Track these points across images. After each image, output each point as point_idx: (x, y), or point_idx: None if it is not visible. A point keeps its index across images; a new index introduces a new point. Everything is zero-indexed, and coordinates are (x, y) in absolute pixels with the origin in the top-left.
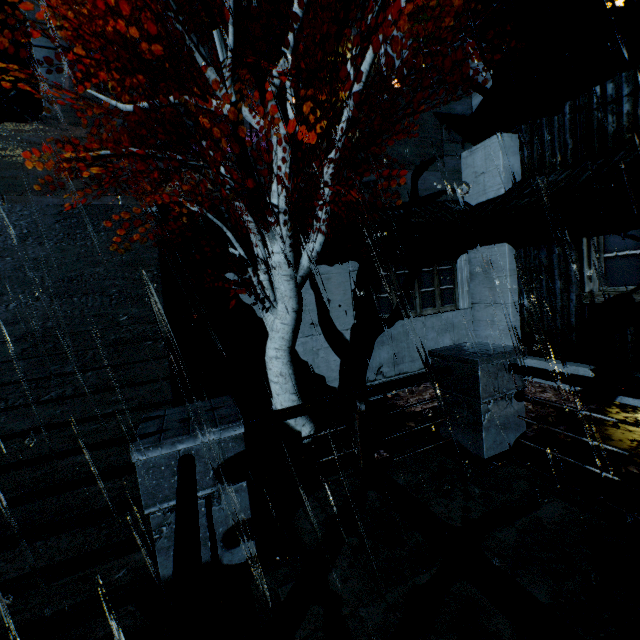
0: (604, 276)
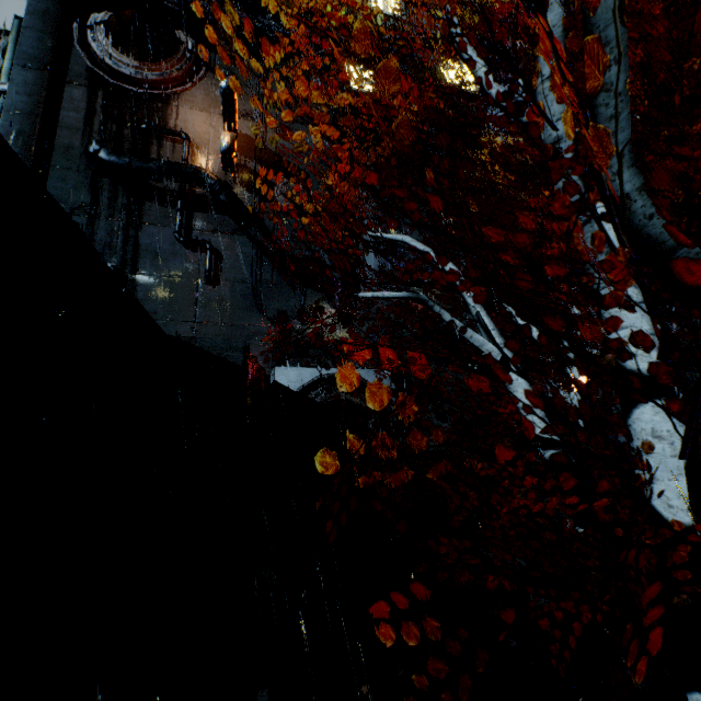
0: None
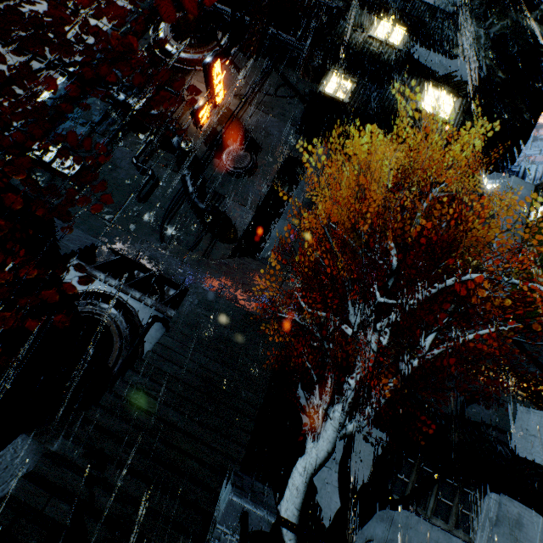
0: None
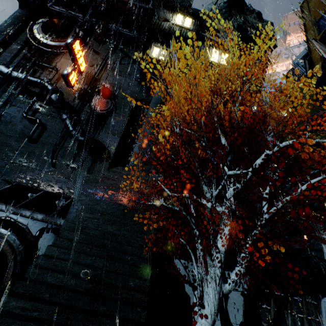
0: None
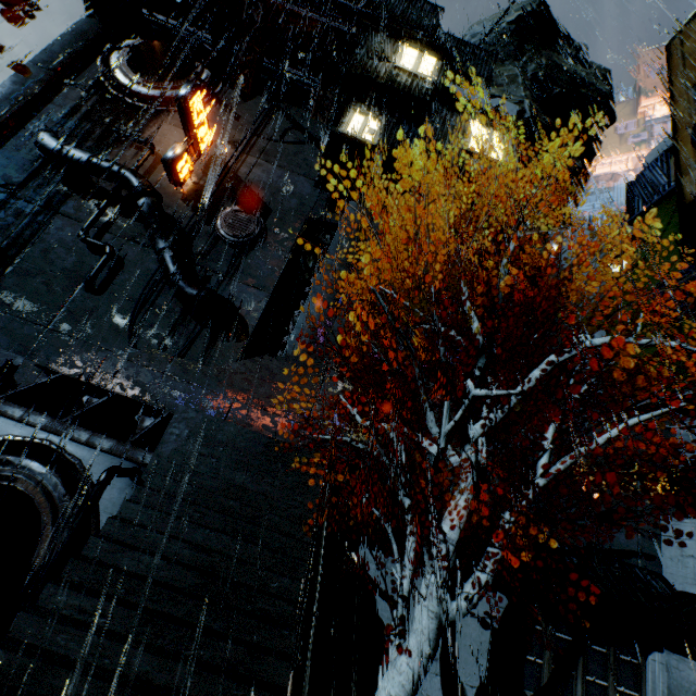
0: None
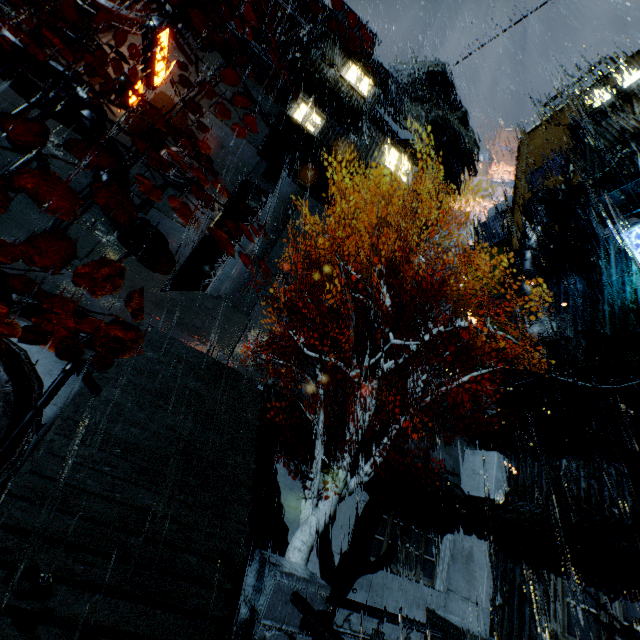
0: (567, 621)
